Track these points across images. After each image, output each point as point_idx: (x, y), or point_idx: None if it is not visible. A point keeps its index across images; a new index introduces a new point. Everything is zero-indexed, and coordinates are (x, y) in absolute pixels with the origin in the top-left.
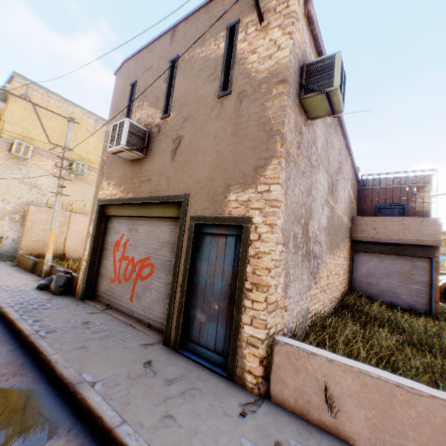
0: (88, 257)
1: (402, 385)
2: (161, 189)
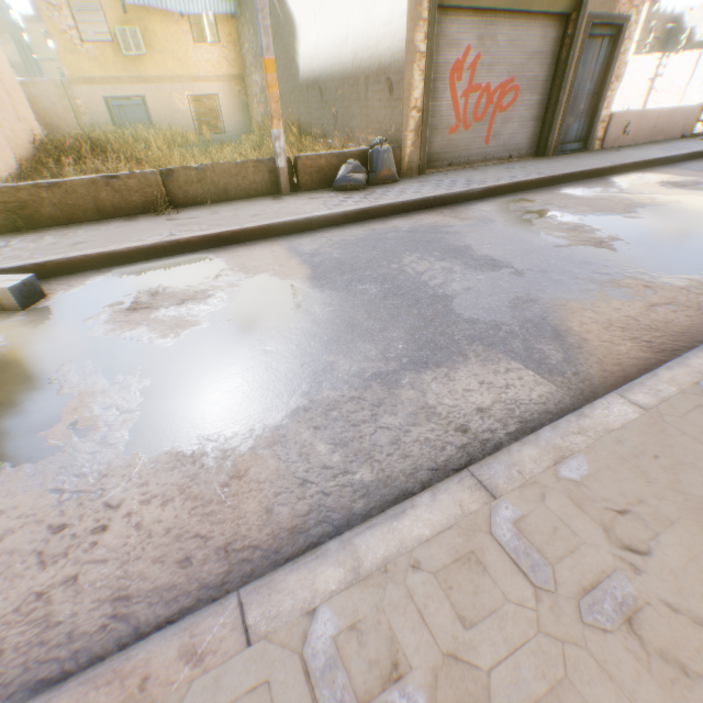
0: (426, 101)
1: (645, 111)
2: None
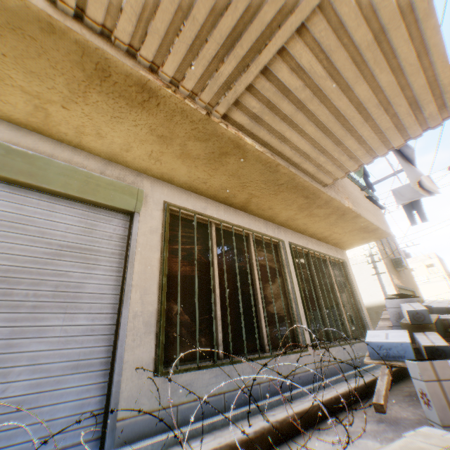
0: None
1: None
2: (408, 285)
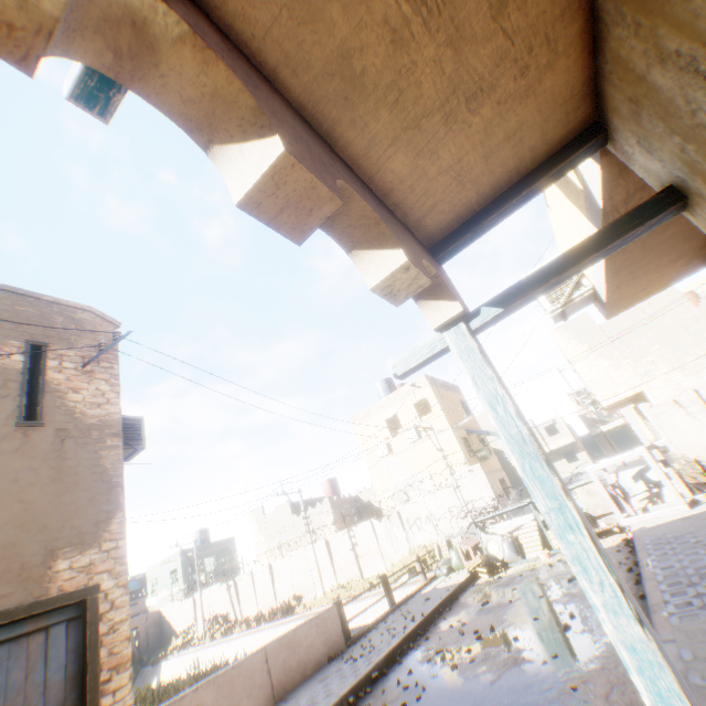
0: None
1: (235, 663)
2: None
